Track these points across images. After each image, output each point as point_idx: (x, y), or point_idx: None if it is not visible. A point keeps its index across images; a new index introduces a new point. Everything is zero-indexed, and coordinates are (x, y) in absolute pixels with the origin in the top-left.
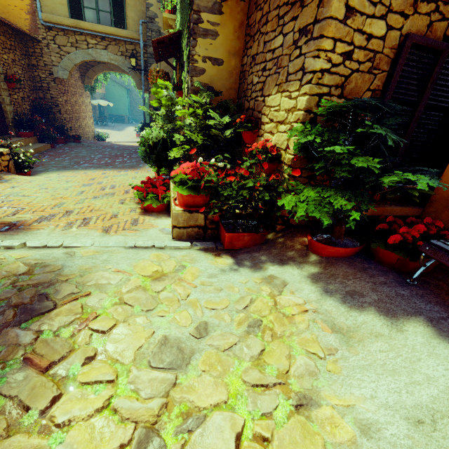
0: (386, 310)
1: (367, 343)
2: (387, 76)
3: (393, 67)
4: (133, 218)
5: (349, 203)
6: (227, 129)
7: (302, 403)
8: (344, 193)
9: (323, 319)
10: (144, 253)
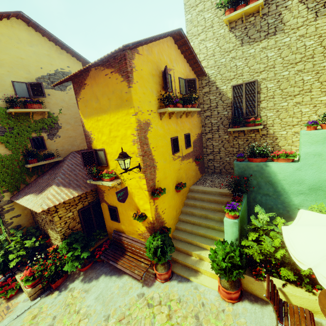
0: (97, 277)
1: (92, 289)
2: (79, 217)
3: (79, 216)
4: (5, 307)
5: (78, 263)
6: (36, 241)
7: (78, 312)
8: (76, 260)
9: (83, 291)
10: (23, 315)
